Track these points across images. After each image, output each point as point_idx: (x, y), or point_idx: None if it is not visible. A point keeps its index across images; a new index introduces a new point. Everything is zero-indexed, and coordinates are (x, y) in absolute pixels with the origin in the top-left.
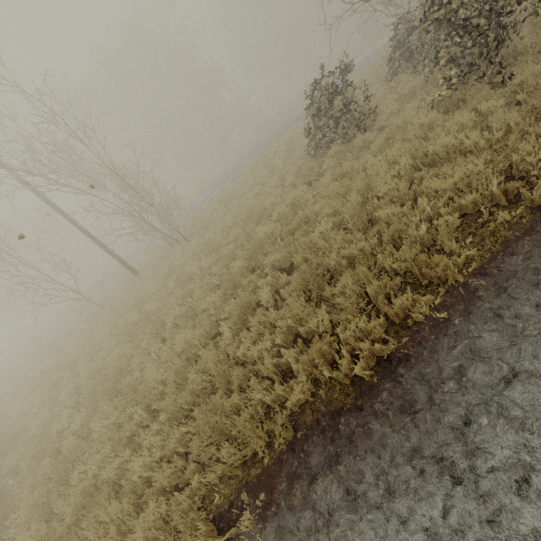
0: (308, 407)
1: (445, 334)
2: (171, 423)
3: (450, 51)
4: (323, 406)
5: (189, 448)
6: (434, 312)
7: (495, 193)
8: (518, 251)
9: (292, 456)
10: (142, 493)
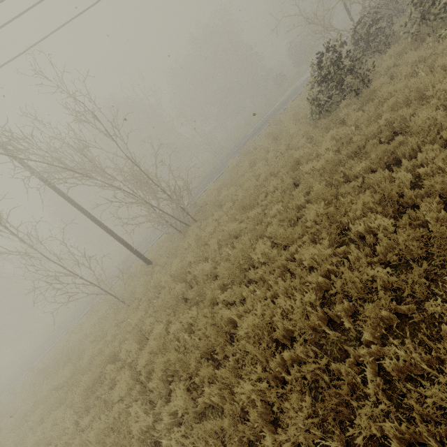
0: None
1: None
2: (377, 342)
3: None
4: None
5: None
6: None
7: None
8: None
9: None
10: None
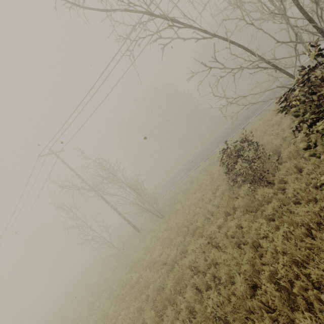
0: None
1: None
2: None
3: None
4: None
5: None
6: None
7: None
8: None
9: None
10: None
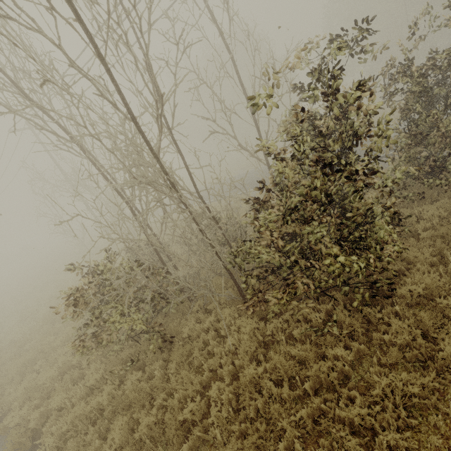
0: None
1: None
2: None
3: None
4: None
5: None
6: None
7: (15, 406)
8: None
9: None
10: None
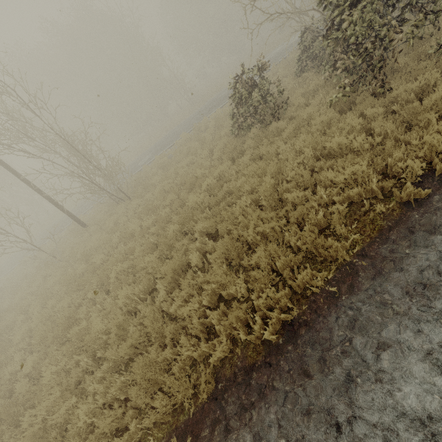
0: (227, 361)
1: (334, 305)
2: (113, 369)
3: (345, 63)
4: (239, 361)
5: (128, 395)
6: (326, 285)
7: (375, 189)
8: (390, 239)
9: (213, 405)
10: (86, 435)
